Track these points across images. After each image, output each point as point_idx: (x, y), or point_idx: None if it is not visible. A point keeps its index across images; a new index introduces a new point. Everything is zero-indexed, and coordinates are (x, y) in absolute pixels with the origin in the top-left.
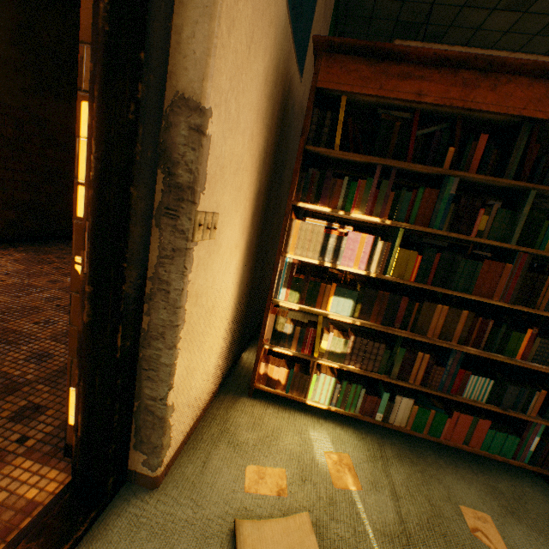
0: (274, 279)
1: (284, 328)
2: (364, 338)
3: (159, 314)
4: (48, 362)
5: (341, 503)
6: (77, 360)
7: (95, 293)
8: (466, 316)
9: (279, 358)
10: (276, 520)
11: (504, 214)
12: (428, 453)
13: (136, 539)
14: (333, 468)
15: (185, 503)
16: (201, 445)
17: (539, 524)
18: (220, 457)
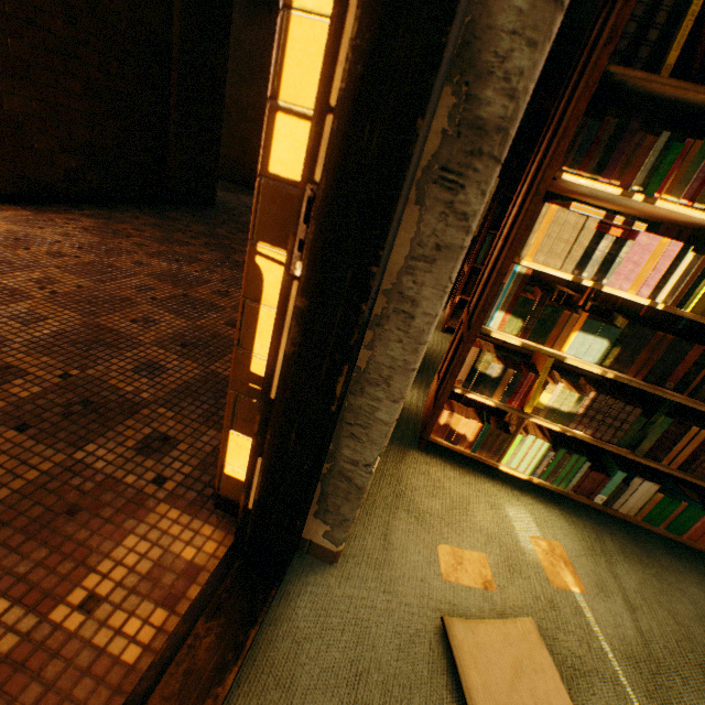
0: (491, 297)
1: (488, 369)
2: (610, 397)
3: (389, 349)
4: (162, 377)
5: (565, 609)
6: (259, 403)
7: (310, 311)
8: None
9: (465, 406)
10: (491, 622)
11: None
12: (660, 552)
13: (327, 628)
14: (545, 560)
15: (374, 586)
16: (375, 511)
17: None
18: (402, 530)
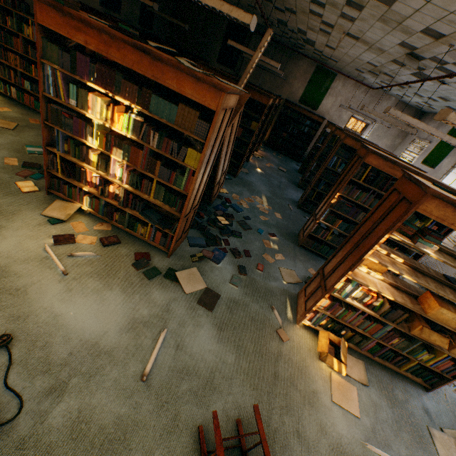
0: None
1: None
2: None
3: None
4: None
5: None
6: None
7: None
8: (19, 59)
9: None
10: None
11: (13, 20)
12: (21, 107)
13: None
14: None
15: None
16: None
17: (27, 117)
18: None
